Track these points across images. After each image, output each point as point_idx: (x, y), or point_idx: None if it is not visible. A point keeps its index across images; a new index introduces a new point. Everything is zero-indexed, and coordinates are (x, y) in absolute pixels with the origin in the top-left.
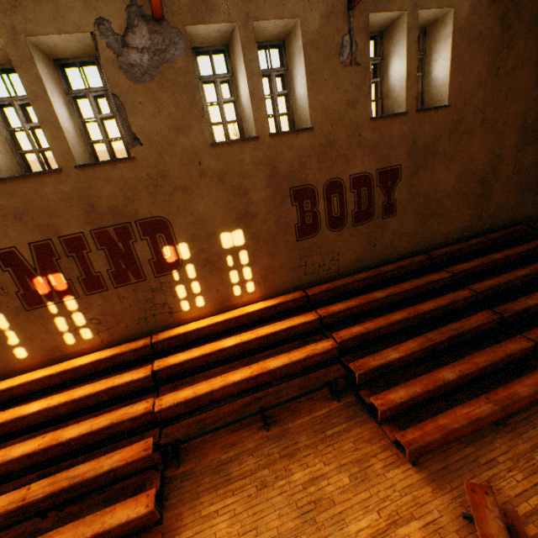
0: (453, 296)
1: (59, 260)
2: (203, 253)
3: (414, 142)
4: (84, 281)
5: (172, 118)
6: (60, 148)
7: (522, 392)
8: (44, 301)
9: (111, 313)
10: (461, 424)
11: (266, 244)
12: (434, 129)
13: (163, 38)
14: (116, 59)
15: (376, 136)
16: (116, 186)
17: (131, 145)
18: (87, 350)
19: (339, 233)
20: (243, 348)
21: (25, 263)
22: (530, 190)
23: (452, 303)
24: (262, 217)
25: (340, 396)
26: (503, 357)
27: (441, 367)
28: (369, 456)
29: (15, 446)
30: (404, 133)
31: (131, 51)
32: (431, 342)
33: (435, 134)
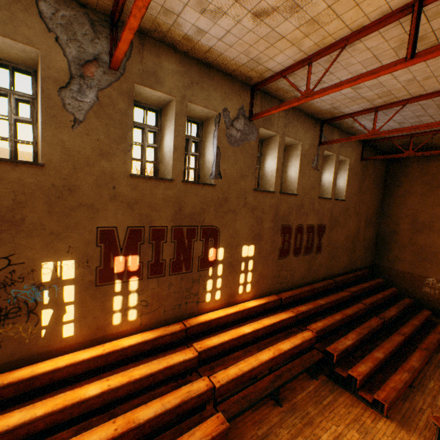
0: (357, 306)
1: (142, 244)
2: (230, 257)
3: (332, 214)
4: (151, 265)
5: (240, 169)
6: (178, 167)
7: (415, 364)
8: (114, 278)
9: (158, 296)
10: (401, 385)
11: (263, 257)
12: (339, 210)
13: (249, 128)
14: (226, 130)
15: (319, 206)
16: (199, 199)
17: (216, 177)
18: (125, 332)
19: (297, 258)
20: (255, 335)
21: (116, 242)
22: (367, 250)
23: (359, 310)
24: (265, 239)
25: (315, 375)
26: (397, 344)
27: (372, 350)
28: (359, 416)
29: (83, 435)
30: (329, 208)
31: (234, 129)
32: (362, 334)
33: (339, 212)
